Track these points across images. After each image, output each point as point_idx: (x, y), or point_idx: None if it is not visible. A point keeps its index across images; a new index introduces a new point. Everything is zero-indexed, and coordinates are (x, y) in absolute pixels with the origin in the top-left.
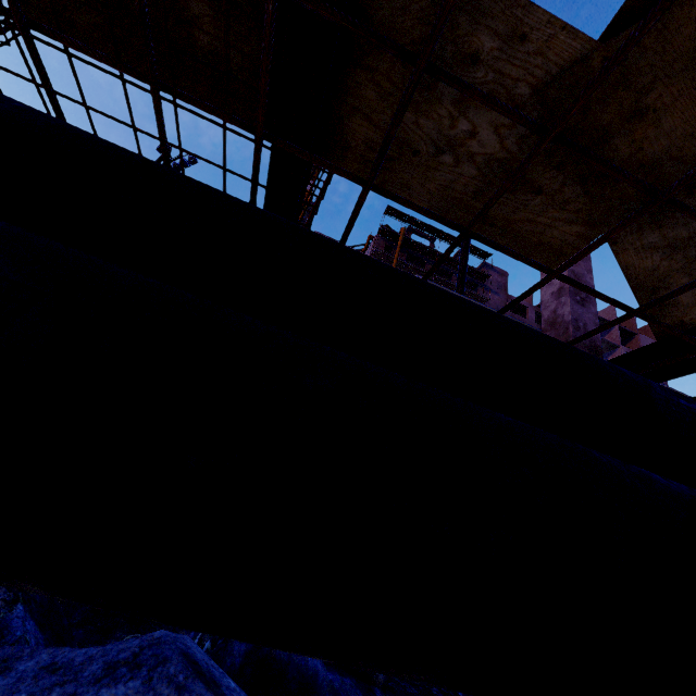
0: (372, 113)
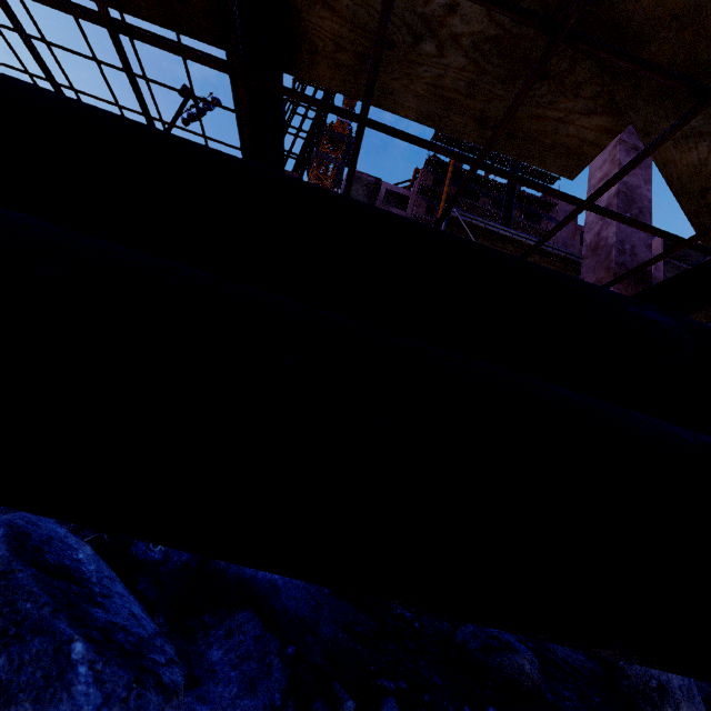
0: None
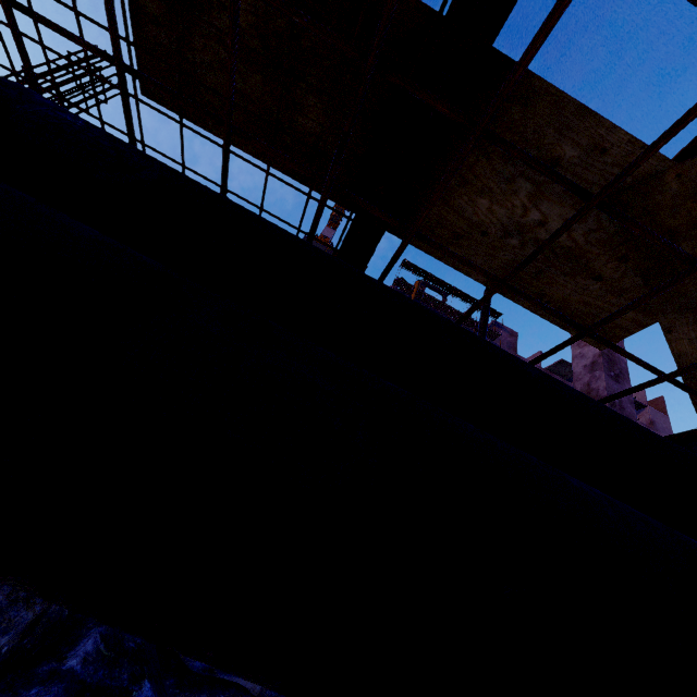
0: (449, 197)
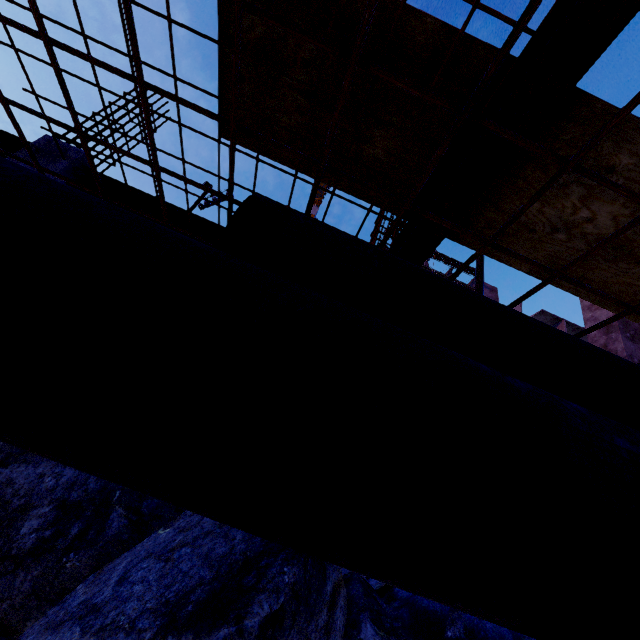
0: (501, 202)
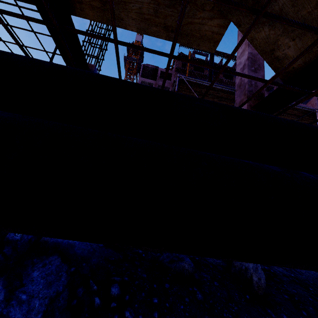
0: None
